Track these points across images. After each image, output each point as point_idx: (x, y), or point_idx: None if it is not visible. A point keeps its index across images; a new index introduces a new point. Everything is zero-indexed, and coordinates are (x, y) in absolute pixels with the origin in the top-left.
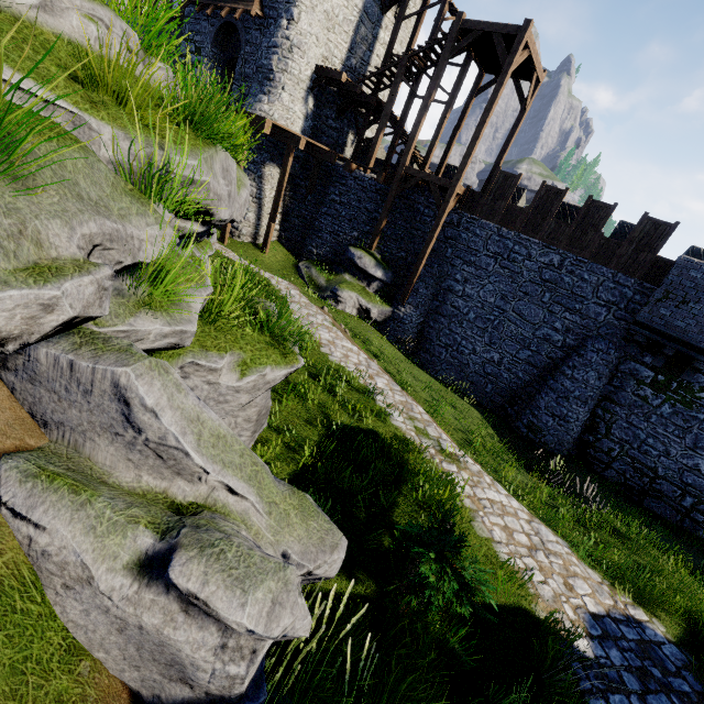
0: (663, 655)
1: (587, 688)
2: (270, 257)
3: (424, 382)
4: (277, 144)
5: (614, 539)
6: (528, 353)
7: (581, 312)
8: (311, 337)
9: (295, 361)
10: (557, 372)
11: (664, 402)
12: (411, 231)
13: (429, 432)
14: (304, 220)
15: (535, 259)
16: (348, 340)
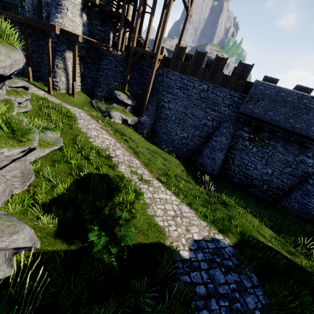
0: (225, 252)
1: (181, 272)
2: (77, 99)
3: (152, 150)
4: (70, 40)
5: (222, 207)
6: (198, 132)
7: (218, 111)
8: (85, 134)
9: (29, 144)
10: (210, 139)
11: (254, 146)
12: (143, 80)
13: (138, 172)
14: (92, 79)
15: (196, 88)
16: (108, 134)
